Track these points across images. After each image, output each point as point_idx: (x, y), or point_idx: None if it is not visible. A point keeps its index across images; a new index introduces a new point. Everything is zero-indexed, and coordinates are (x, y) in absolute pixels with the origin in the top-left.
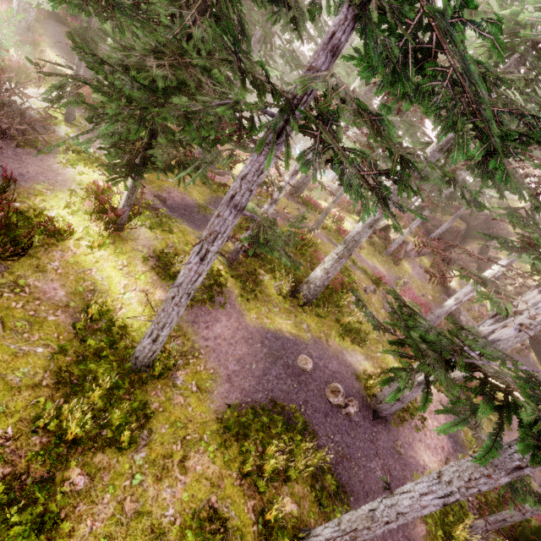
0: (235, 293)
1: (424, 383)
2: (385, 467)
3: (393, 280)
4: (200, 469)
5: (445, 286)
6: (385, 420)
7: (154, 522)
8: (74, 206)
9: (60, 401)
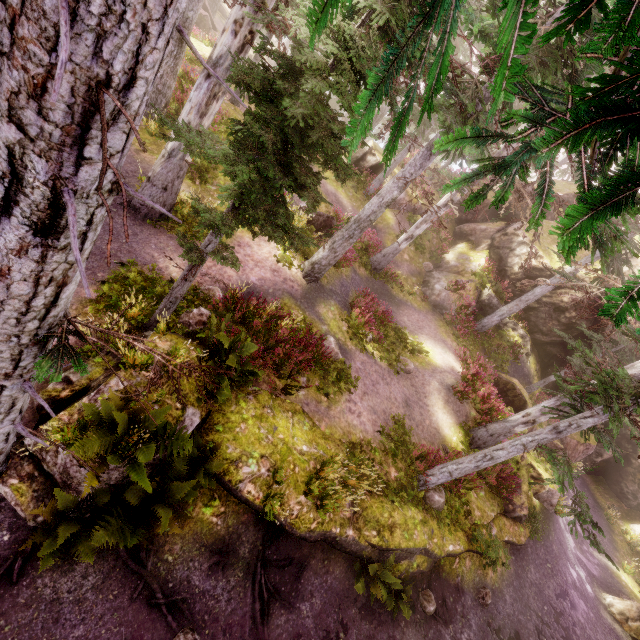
0: None
1: None
2: None
3: None
4: None
5: (437, 256)
6: (138, 212)
7: None
8: None
9: None
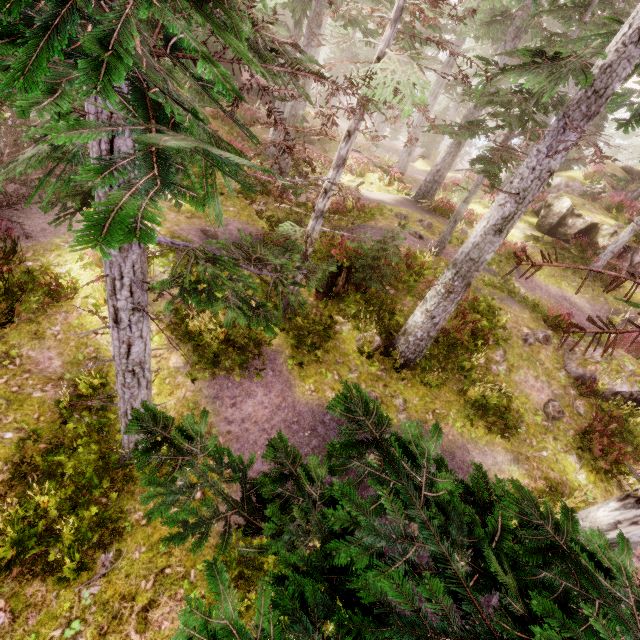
0: (285, 354)
1: None
2: None
3: (602, 316)
4: (168, 627)
5: None
6: None
7: None
8: (88, 258)
9: (13, 502)
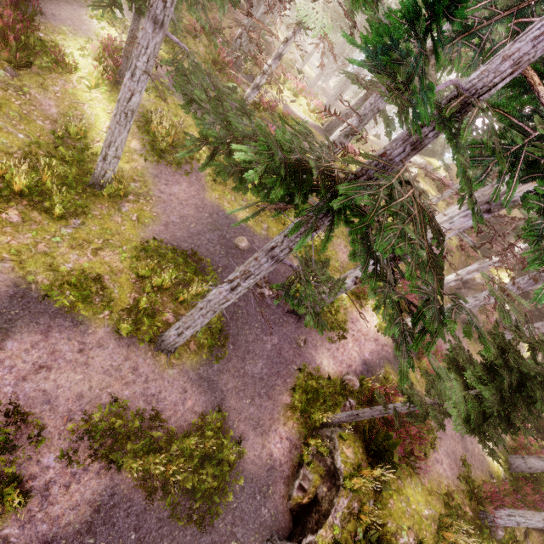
0: (206, 172)
1: (212, 152)
2: (278, 346)
3: None
4: (108, 260)
5: None
6: (298, 317)
7: (54, 263)
8: (87, 51)
9: None
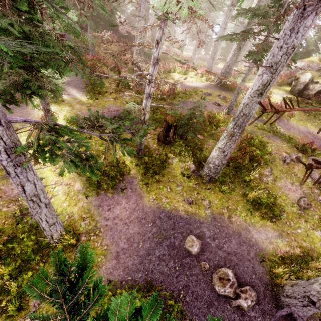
0: (138, 178)
1: None
2: None
3: None
4: None
5: None
6: (296, 320)
7: None
8: None
9: None
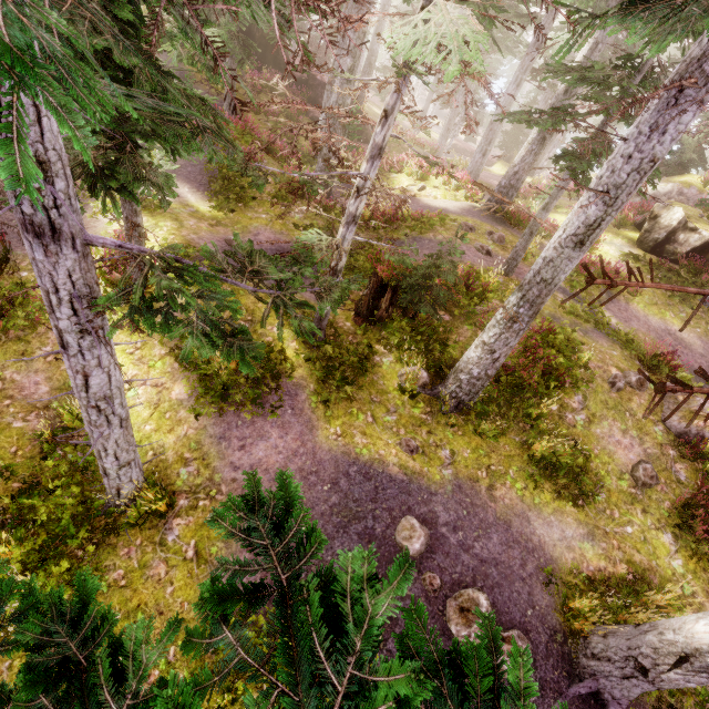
0: (309, 389)
1: None
2: None
3: None
4: None
5: None
6: (606, 706)
7: None
8: None
9: None
